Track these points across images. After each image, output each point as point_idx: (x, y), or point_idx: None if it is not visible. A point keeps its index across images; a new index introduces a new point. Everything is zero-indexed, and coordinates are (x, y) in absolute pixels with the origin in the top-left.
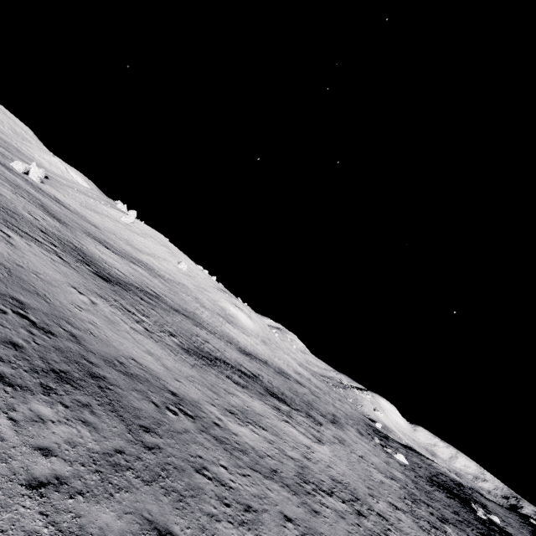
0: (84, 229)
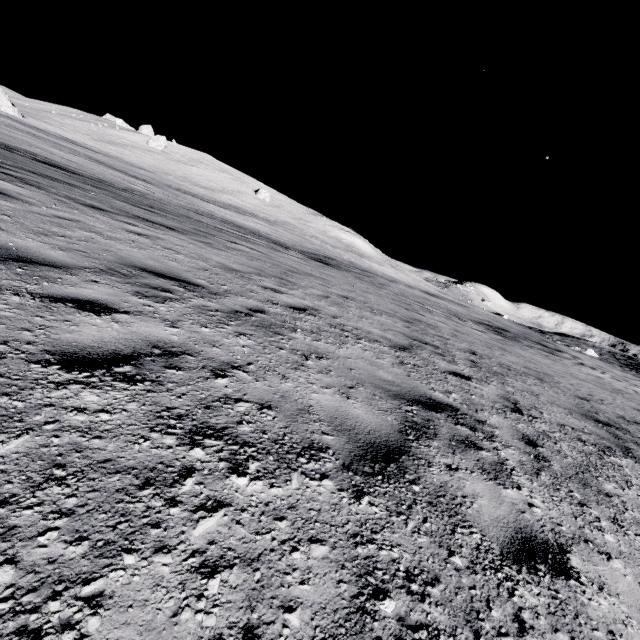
0: (155, 180)
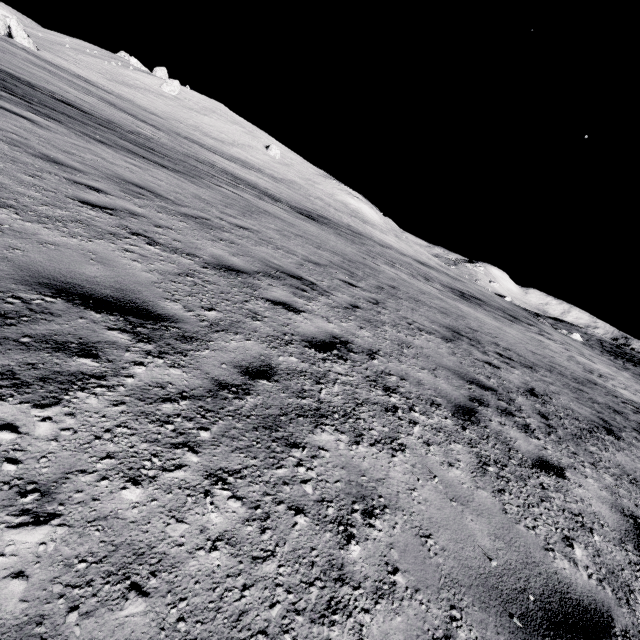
0: (165, 127)
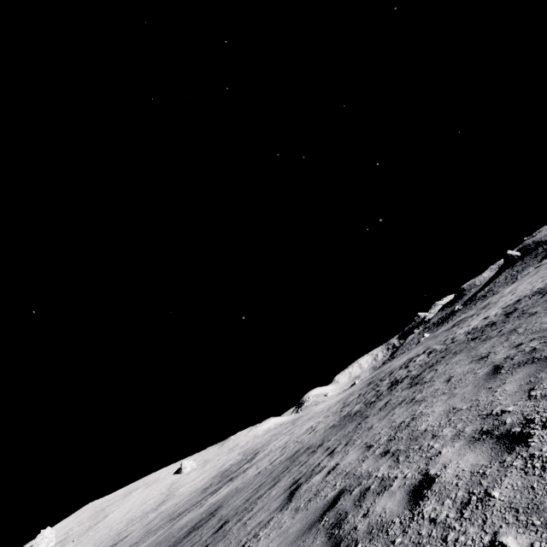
0: (189, 502)
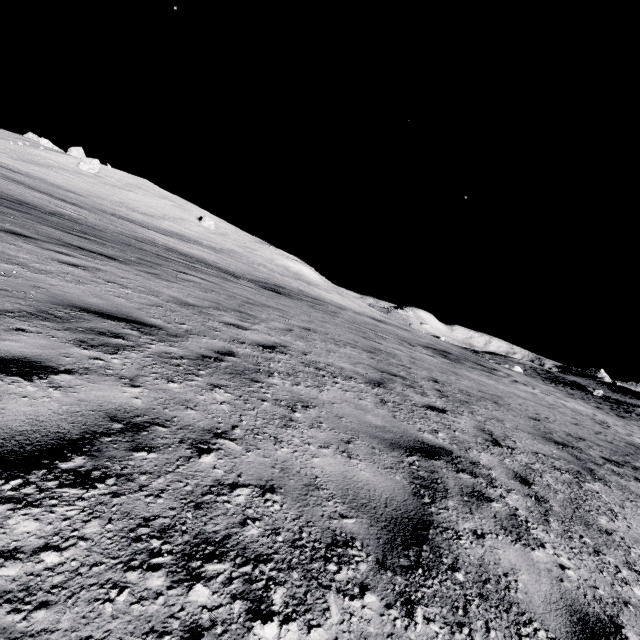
0: (87, 204)
